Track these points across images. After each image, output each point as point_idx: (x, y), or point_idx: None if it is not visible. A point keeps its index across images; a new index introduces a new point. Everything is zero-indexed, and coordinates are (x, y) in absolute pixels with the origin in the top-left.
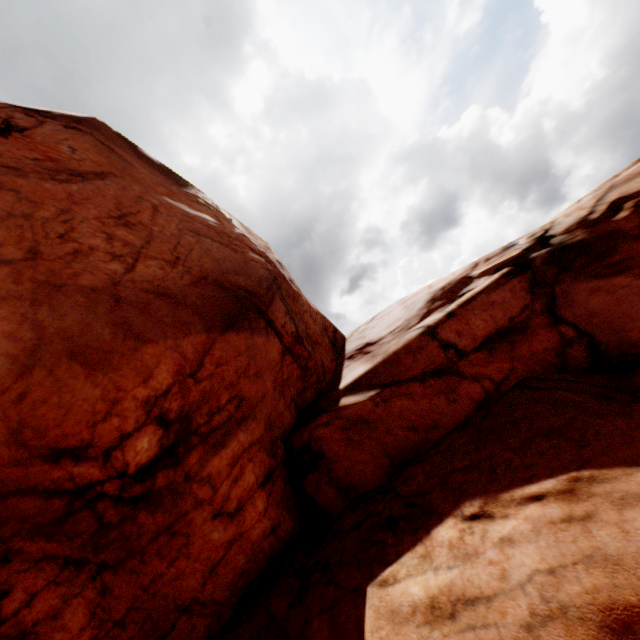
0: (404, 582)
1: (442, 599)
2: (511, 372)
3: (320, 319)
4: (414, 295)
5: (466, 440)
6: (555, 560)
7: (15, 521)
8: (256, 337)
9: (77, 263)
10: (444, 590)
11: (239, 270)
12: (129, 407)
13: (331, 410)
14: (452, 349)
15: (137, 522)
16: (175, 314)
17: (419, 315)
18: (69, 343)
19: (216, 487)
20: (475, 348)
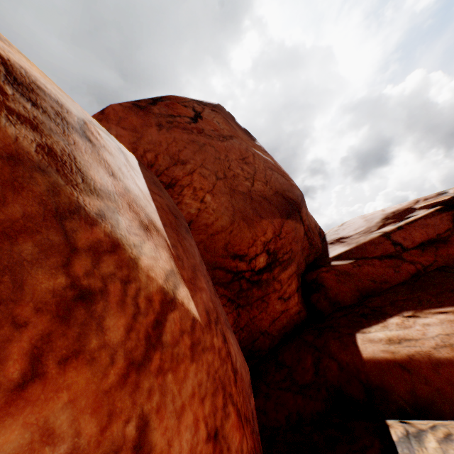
0: (374, 333)
1: (394, 338)
2: (434, 262)
3: (313, 220)
4: (372, 214)
5: (404, 289)
6: (449, 331)
7: (216, 278)
8: (297, 224)
9: (235, 180)
10: (394, 336)
11: (289, 190)
12: (258, 244)
13: (327, 266)
14: (399, 246)
15: (252, 291)
16: (269, 208)
17: (377, 226)
18: (241, 214)
19: (282, 285)
20: (413, 247)
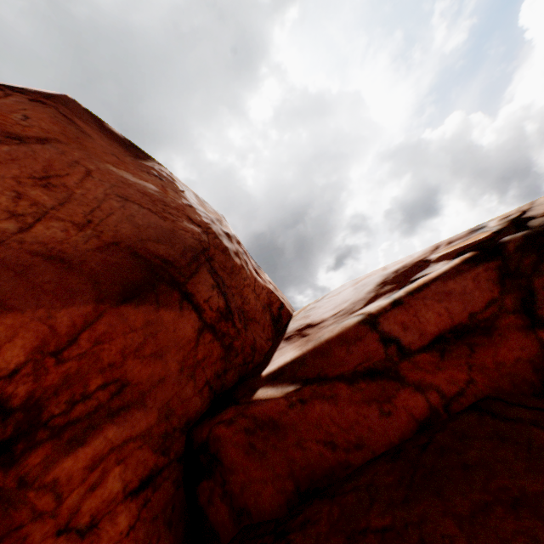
0: None
1: None
2: (468, 385)
3: (265, 294)
4: (367, 276)
5: (394, 480)
6: None
7: None
8: (163, 311)
9: None
10: None
11: (162, 238)
12: None
13: (242, 402)
14: (394, 345)
15: None
16: (62, 280)
17: (365, 299)
18: None
19: (62, 496)
20: (422, 347)
